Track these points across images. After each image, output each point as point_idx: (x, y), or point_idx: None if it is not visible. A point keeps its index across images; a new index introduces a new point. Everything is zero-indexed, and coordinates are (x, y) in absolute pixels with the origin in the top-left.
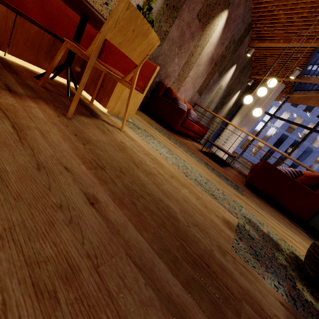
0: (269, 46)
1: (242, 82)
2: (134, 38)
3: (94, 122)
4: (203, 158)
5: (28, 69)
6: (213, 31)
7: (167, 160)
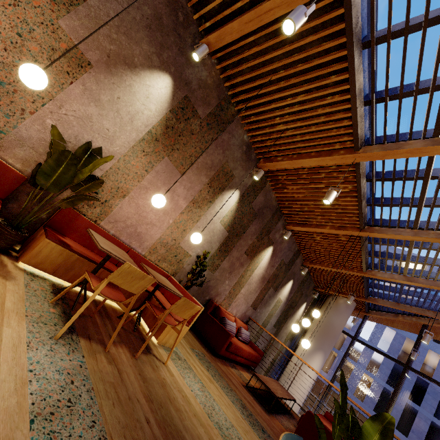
0: (321, 268)
1: (306, 295)
2: (186, 310)
3: (148, 358)
4: (243, 398)
5: (113, 307)
6: (261, 259)
7: (196, 398)
